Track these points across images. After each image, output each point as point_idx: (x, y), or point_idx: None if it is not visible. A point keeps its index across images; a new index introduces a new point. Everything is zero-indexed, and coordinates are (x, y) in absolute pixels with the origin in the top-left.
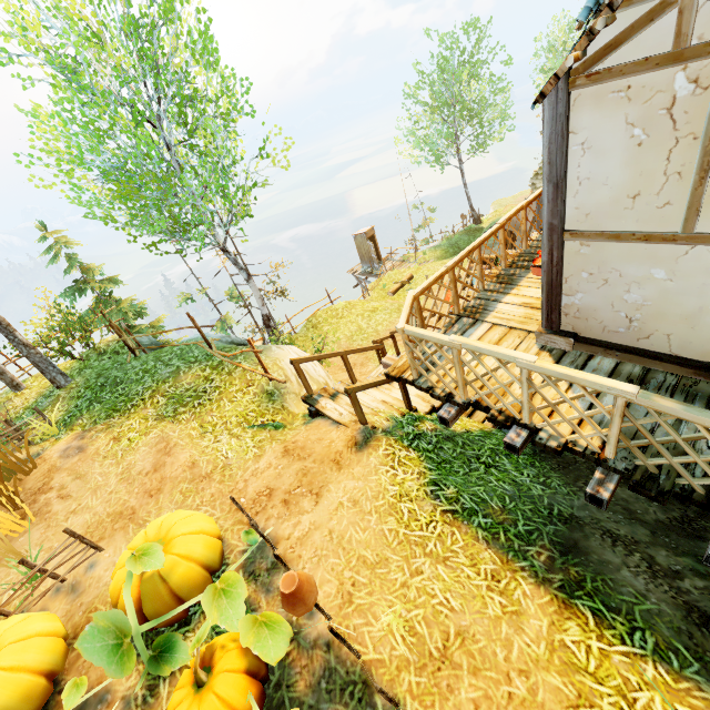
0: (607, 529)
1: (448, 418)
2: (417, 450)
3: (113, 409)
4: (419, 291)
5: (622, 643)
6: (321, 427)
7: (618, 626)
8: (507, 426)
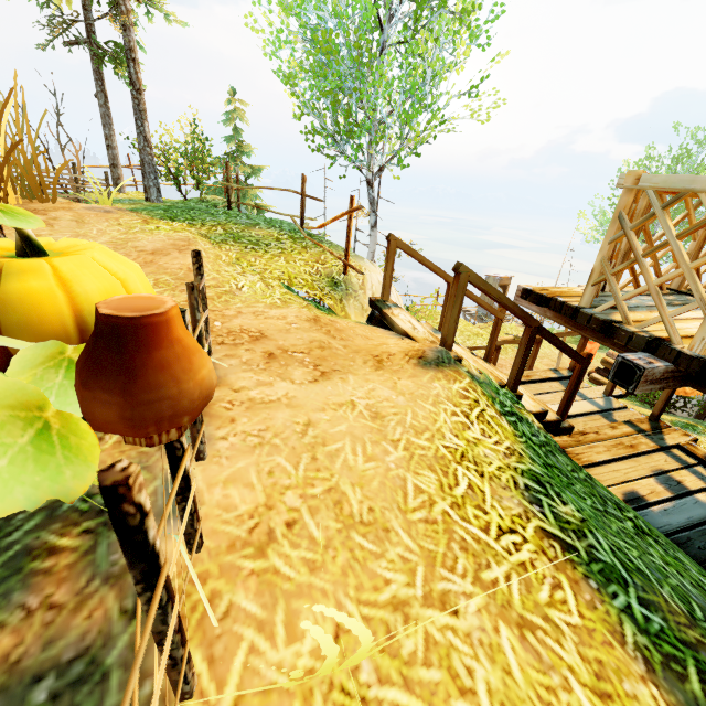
0: None
1: (647, 367)
2: (514, 426)
3: (171, 218)
4: None
5: None
6: (376, 331)
7: None
8: None
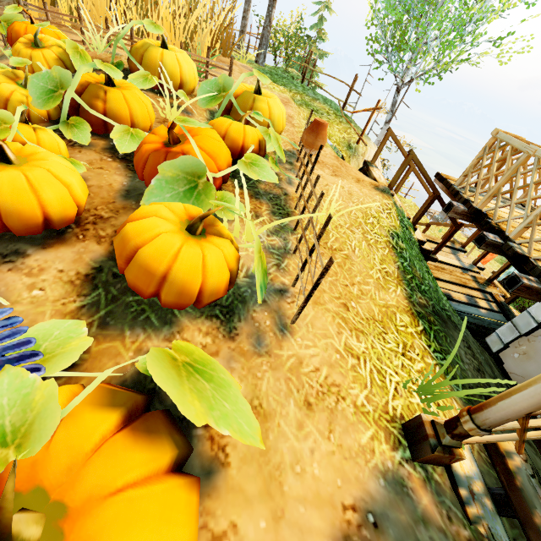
0: (470, 345)
1: (455, 205)
2: (401, 226)
3: (274, 81)
4: (528, 141)
5: (427, 346)
6: (361, 174)
7: (433, 344)
8: (493, 229)
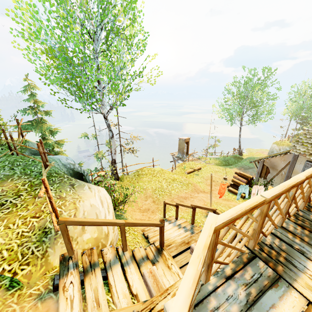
0: None
1: None
2: None
3: None
4: (224, 221)
5: None
6: None
7: None
8: None
